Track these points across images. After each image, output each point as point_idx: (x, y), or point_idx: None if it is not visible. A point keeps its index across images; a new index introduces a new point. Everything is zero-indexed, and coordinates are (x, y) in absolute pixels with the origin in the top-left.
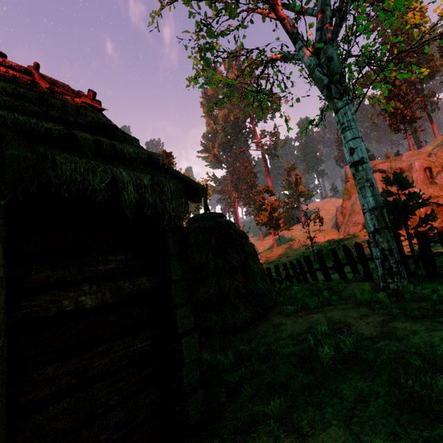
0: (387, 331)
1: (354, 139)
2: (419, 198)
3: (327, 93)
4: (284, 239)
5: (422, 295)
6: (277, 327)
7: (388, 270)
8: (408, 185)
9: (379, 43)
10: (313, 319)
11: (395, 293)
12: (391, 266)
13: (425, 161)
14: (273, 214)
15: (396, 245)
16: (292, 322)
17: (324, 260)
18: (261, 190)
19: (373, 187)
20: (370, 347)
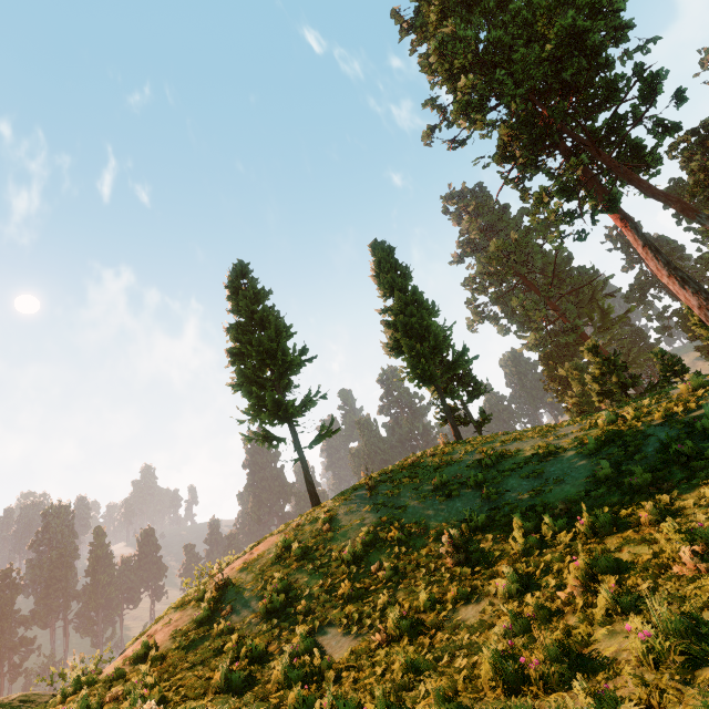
0: None
1: None
2: None
3: None
4: None
5: None
6: None
7: None
8: None
9: None
10: None
11: None
12: None
13: None
14: None
15: None
16: None
17: None
18: None
19: None
20: None
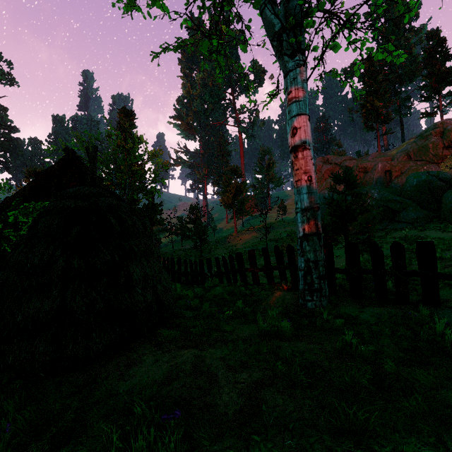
0: (248, 411)
1: (299, 115)
2: (363, 202)
3: (277, 45)
4: (248, 225)
5: (333, 326)
6: (129, 367)
7: (309, 285)
8: (356, 186)
9: (372, 32)
10: (180, 360)
11: (311, 314)
12: (313, 281)
13: (387, 164)
14: (237, 198)
15: (324, 256)
16: (152, 362)
17: (255, 260)
18: (229, 170)
19: (311, 182)
20: (206, 448)
